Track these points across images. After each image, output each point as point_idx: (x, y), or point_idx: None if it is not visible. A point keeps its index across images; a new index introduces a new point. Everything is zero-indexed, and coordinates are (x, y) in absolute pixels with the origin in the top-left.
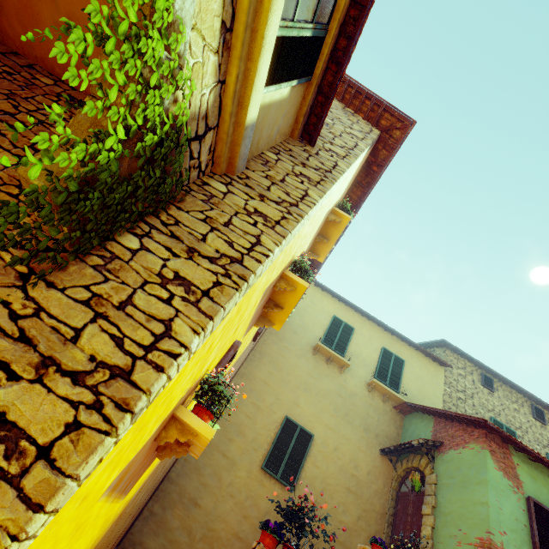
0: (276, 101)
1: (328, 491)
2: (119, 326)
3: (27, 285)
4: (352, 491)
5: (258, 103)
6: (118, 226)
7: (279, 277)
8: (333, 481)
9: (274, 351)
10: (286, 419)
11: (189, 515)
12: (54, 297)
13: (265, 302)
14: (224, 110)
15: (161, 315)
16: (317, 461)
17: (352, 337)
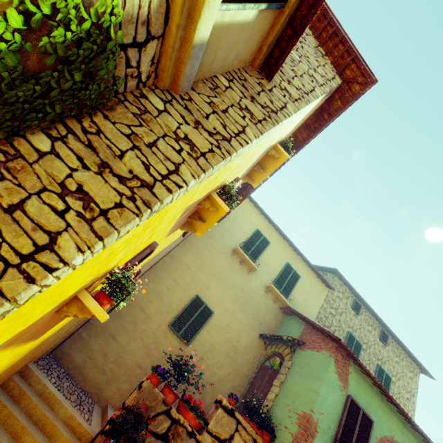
0: (238, 23)
1: (213, 352)
2: (1, 229)
3: None
4: (230, 356)
5: (211, 21)
6: (27, 123)
7: (205, 197)
8: (218, 346)
9: (202, 244)
10: (196, 296)
11: (107, 344)
12: None
13: (190, 213)
14: (171, 19)
15: (50, 226)
16: (211, 331)
17: (266, 249)
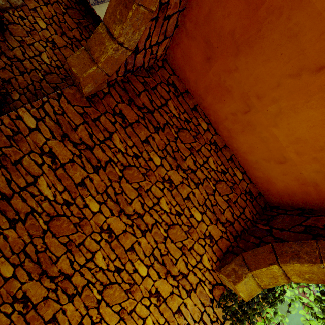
0: None
1: None
2: None
3: (213, 305)
4: None
5: None
6: None
7: None
8: None
9: None
10: None
11: None
12: (221, 311)
13: None
14: None
15: None
16: None
17: None
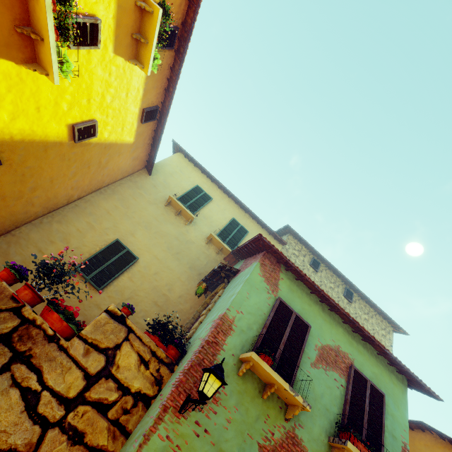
0: None
1: (135, 300)
2: None
3: None
4: (159, 305)
5: None
6: None
7: None
8: (143, 294)
9: (128, 193)
10: (116, 240)
11: None
12: None
13: (15, 17)
14: None
15: None
16: (134, 278)
17: (208, 204)
